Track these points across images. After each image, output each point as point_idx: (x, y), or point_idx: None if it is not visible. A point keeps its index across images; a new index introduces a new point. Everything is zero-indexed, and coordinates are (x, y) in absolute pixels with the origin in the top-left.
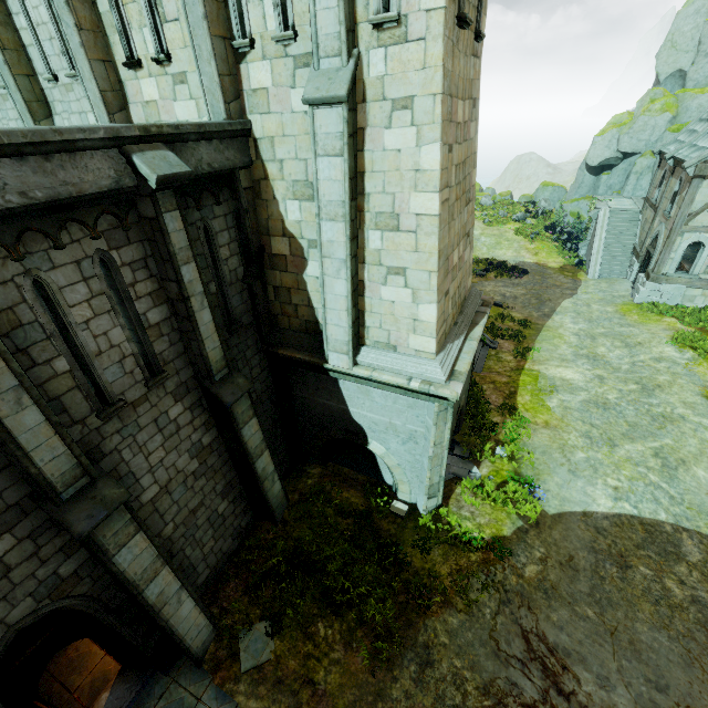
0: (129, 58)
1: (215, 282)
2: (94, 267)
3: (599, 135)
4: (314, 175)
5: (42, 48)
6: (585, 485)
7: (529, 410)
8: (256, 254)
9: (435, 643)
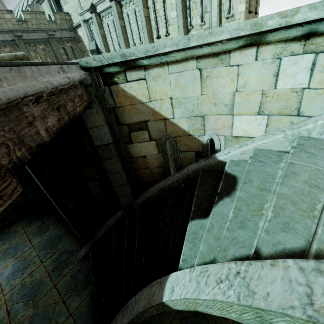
0: (157, 36)
1: None
2: None
3: None
4: None
5: (132, 37)
6: None
7: None
8: None
9: None
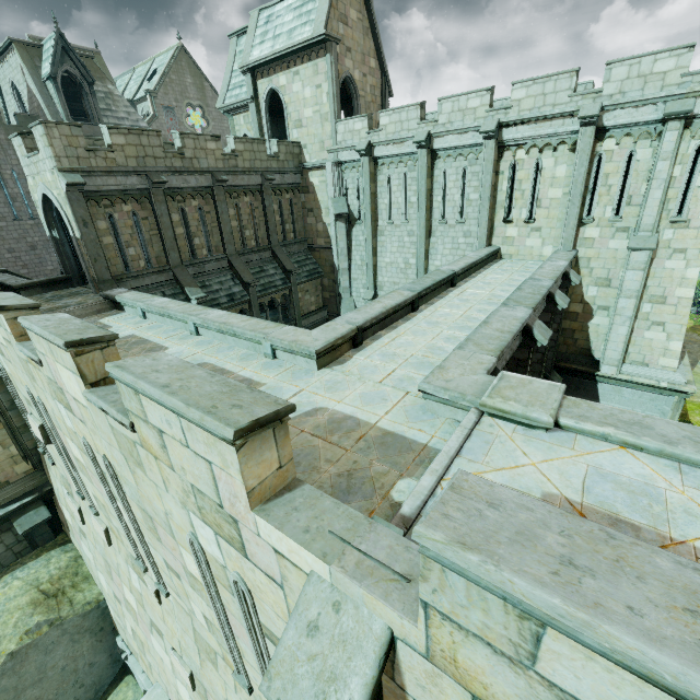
0: (505, 218)
1: None
2: None
3: None
4: (622, 277)
5: (443, 209)
6: None
7: None
8: None
9: None
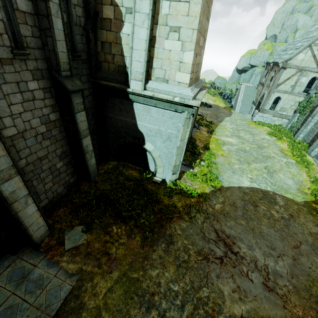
0: None
1: (66, 14)
2: None
3: (243, 56)
4: None
5: None
6: (239, 177)
7: (215, 150)
8: (93, 15)
9: (175, 234)
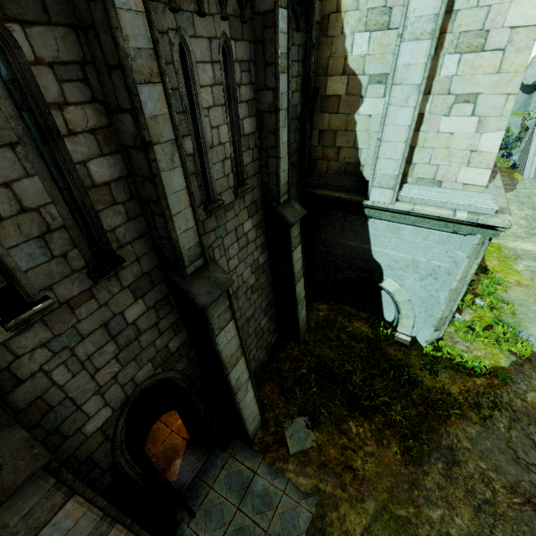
0: None
1: None
2: (219, 51)
3: None
4: None
5: None
6: None
7: (499, 272)
8: (311, 95)
9: (458, 447)
